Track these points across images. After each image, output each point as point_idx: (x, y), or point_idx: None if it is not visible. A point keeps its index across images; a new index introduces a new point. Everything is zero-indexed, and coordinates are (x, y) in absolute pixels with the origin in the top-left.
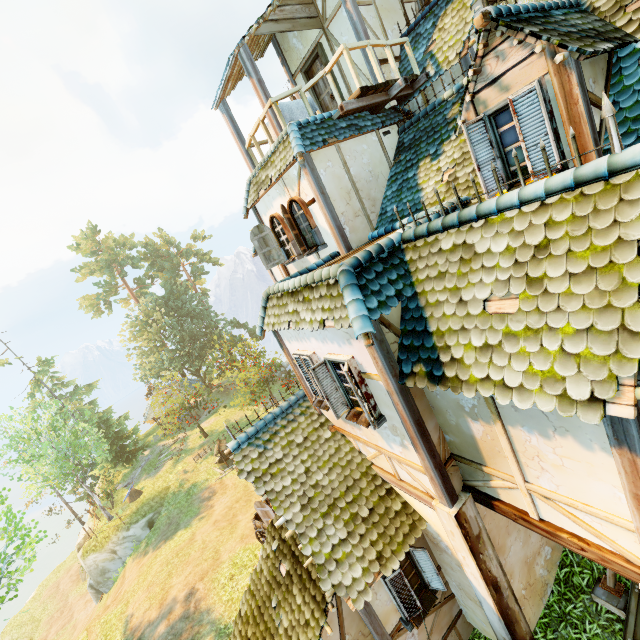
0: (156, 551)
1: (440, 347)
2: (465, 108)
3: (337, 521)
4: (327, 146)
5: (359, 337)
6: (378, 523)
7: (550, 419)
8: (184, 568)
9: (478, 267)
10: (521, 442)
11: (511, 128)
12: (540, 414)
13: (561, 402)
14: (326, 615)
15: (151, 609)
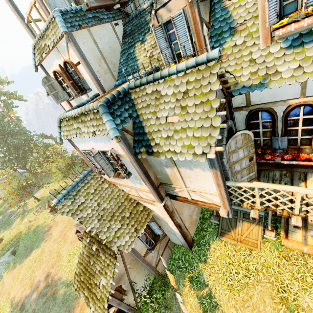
0: (21, 264)
1: (150, 139)
2: (152, 18)
3: (116, 221)
4: (82, 29)
5: (114, 138)
6: (134, 217)
7: (192, 162)
8: (41, 266)
9: (163, 102)
10: (183, 173)
11: (173, 32)
12: (189, 161)
13: (194, 156)
14: (116, 259)
15: (25, 290)
